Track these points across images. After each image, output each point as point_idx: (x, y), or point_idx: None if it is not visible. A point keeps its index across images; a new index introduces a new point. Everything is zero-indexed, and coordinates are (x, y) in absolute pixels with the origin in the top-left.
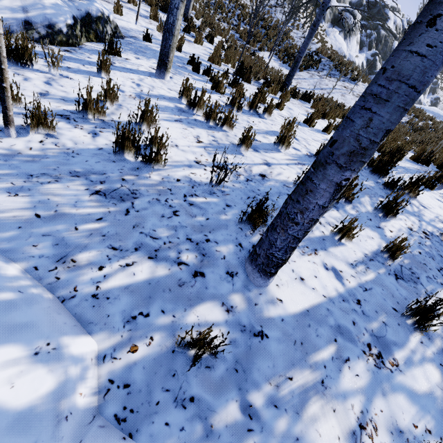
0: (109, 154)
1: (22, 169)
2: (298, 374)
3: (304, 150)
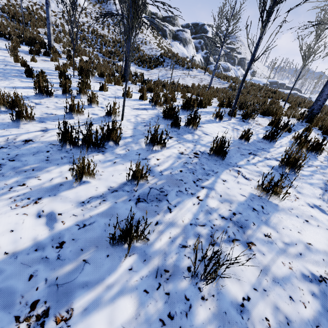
0: None
1: None
2: None
3: (103, 113)
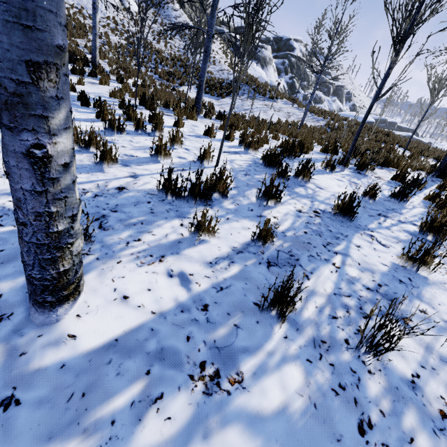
0: None
1: None
2: None
3: (192, 157)
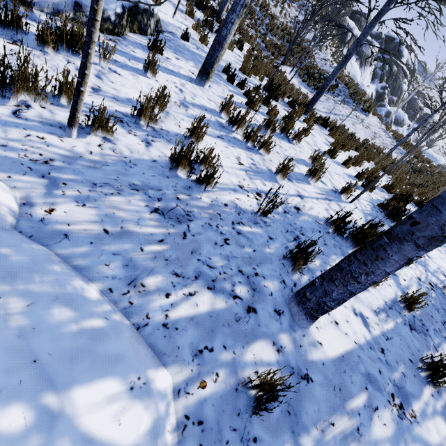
0: (163, 167)
1: (86, 176)
2: (338, 420)
3: (330, 184)
